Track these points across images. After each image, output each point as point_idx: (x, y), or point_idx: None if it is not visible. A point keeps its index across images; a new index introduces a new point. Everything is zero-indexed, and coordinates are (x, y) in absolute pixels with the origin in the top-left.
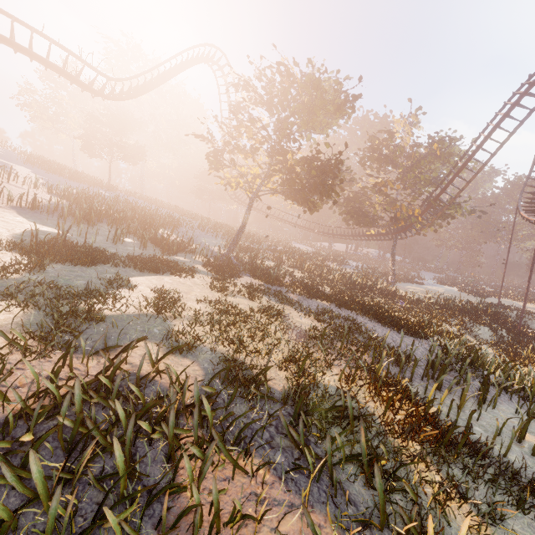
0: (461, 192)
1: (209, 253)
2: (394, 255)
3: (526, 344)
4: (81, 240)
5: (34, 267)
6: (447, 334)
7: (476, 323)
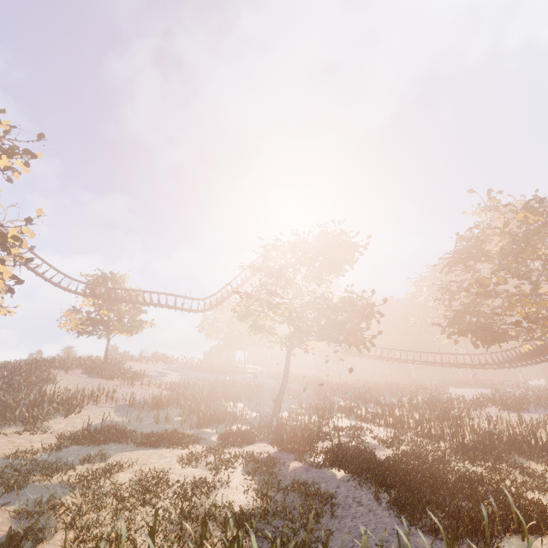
0: None
1: (259, 421)
2: None
3: None
4: (133, 424)
5: (58, 449)
6: None
7: None
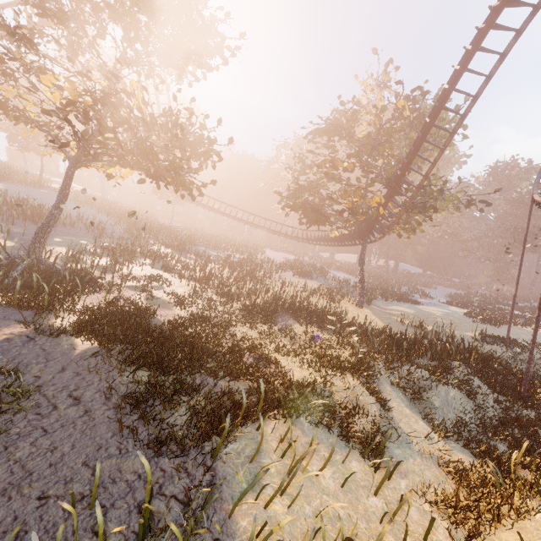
0: (433, 166)
1: (6, 254)
2: (362, 264)
3: (529, 427)
4: None
5: None
6: (336, 415)
7: (432, 383)
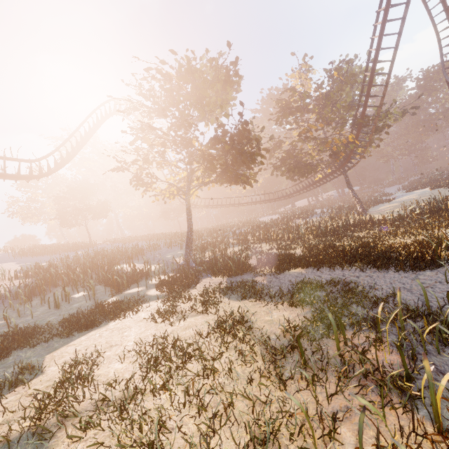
0: (383, 98)
1: (170, 268)
2: (350, 186)
3: None
4: (17, 322)
5: None
6: None
7: None
